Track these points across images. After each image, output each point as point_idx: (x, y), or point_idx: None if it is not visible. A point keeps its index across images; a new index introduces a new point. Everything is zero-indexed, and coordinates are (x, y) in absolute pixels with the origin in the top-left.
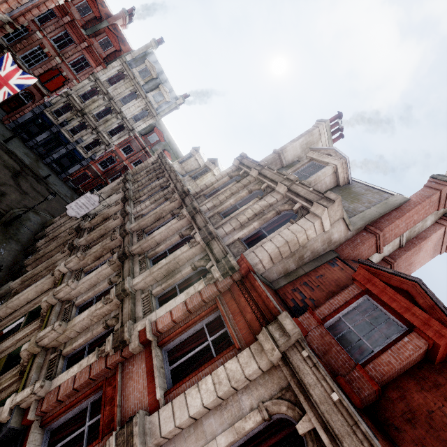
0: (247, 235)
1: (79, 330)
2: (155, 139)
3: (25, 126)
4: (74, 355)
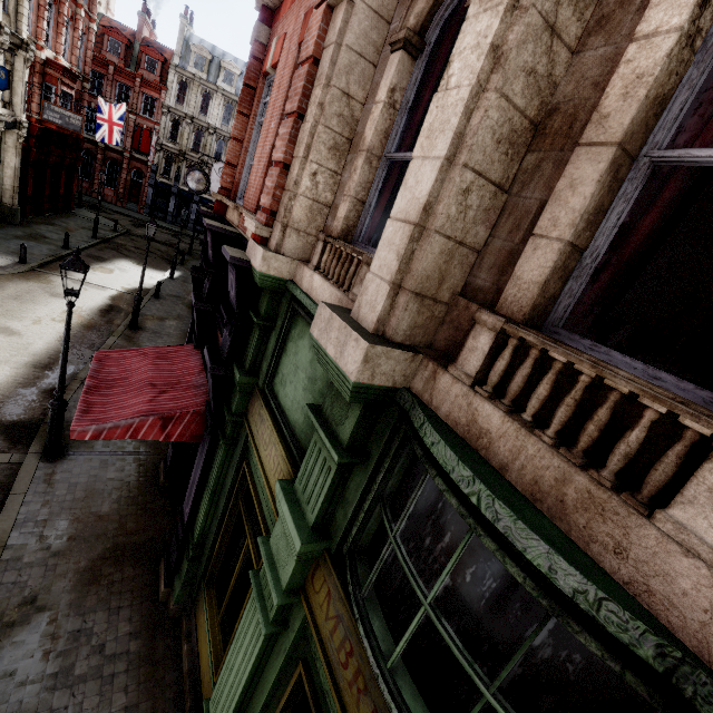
0: None
1: None
2: None
3: (155, 206)
4: None
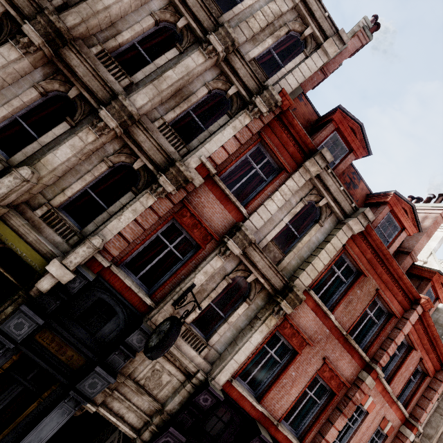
0: (259, 54)
1: (61, 174)
2: None
3: None
4: (70, 204)
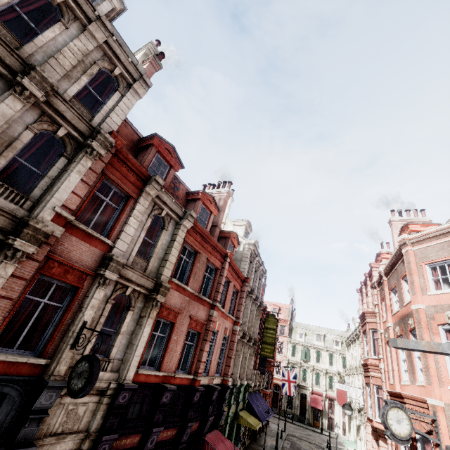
0: (77, 91)
1: None
2: None
3: None
4: None
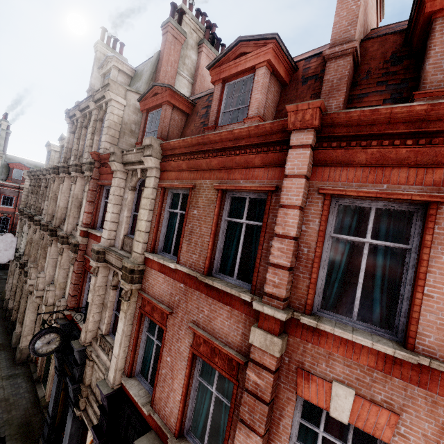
0: (97, 148)
1: (64, 280)
2: (20, 174)
3: None
4: None
